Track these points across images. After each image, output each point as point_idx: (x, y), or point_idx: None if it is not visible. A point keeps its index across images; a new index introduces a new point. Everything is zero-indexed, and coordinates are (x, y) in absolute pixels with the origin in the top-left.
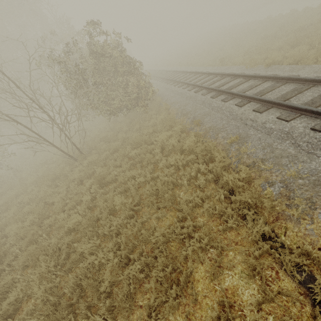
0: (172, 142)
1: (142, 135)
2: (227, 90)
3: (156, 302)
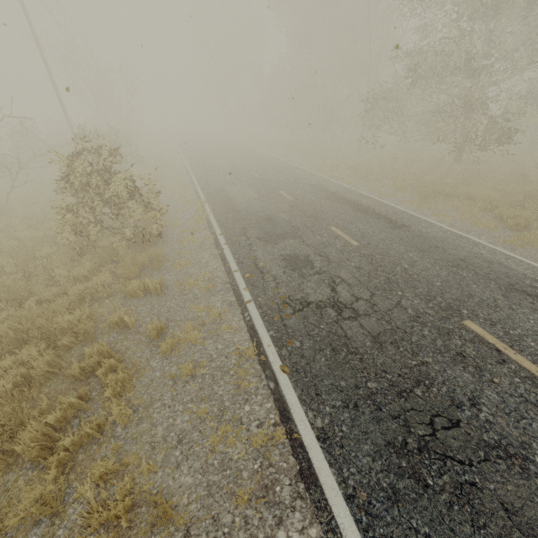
0: None
1: None
2: None
3: None
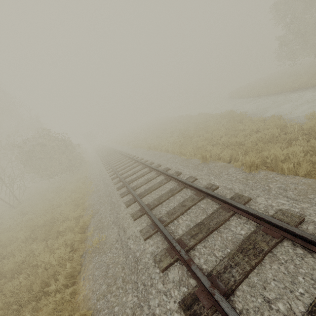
0: (71, 188)
1: (60, 186)
2: (111, 160)
3: (22, 240)
